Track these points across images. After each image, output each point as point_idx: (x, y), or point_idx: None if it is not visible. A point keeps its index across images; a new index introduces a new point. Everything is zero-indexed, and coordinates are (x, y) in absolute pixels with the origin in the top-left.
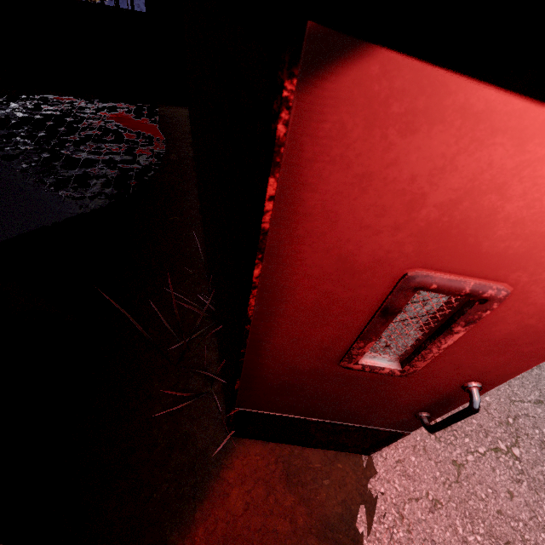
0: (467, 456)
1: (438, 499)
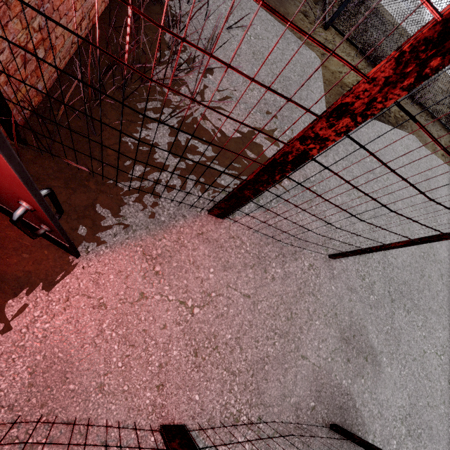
0: (156, 295)
1: (107, 305)
